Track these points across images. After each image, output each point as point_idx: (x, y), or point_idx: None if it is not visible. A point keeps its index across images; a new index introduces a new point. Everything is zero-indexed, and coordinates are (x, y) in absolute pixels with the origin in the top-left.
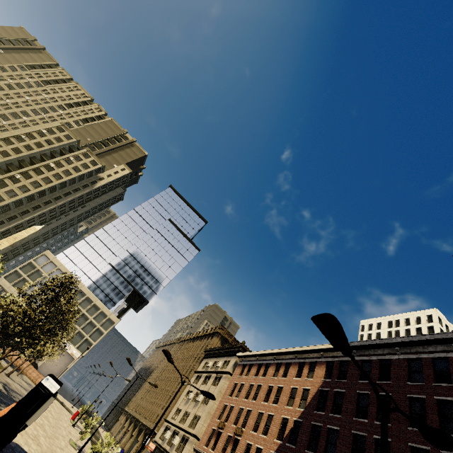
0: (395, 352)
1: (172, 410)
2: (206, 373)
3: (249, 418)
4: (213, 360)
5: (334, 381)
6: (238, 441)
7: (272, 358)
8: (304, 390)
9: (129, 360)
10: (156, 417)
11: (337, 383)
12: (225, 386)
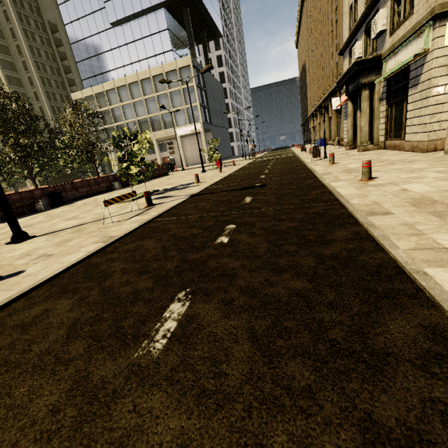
0: None
1: (343, 29)
2: None
3: None
4: None
5: None
6: None
7: None
8: None
9: None
10: (333, 75)
11: None
12: None
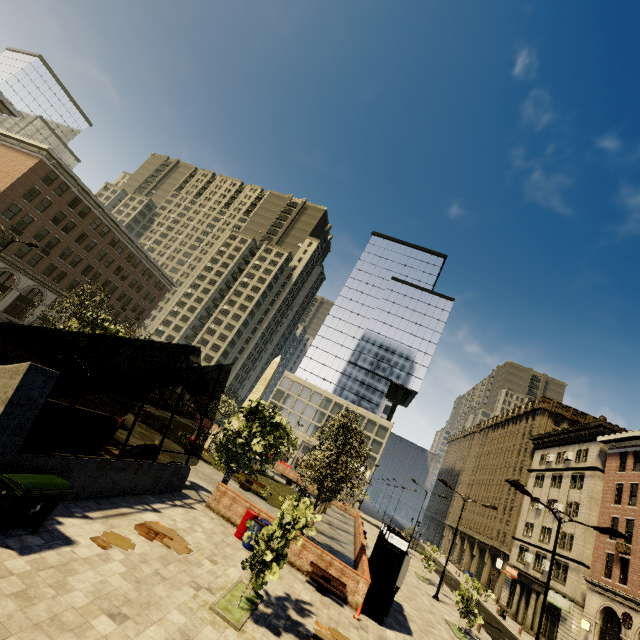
0: None
1: (518, 525)
2: (550, 471)
3: None
4: (553, 451)
5: None
6: None
7: None
8: None
9: (443, 482)
10: (497, 534)
11: None
12: (598, 489)
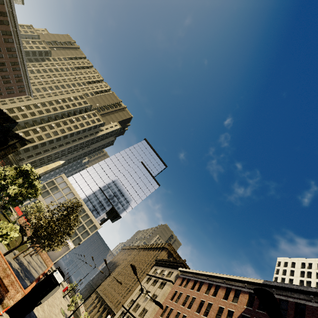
0: (310, 299)
1: (128, 300)
2: (155, 277)
3: None
4: (161, 268)
5: (254, 311)
6: None
7: (206, 278)
8: (229, 311)
9: (105, 261)
10: (116, 302)
11: (257, 313)
12: (168, 291)
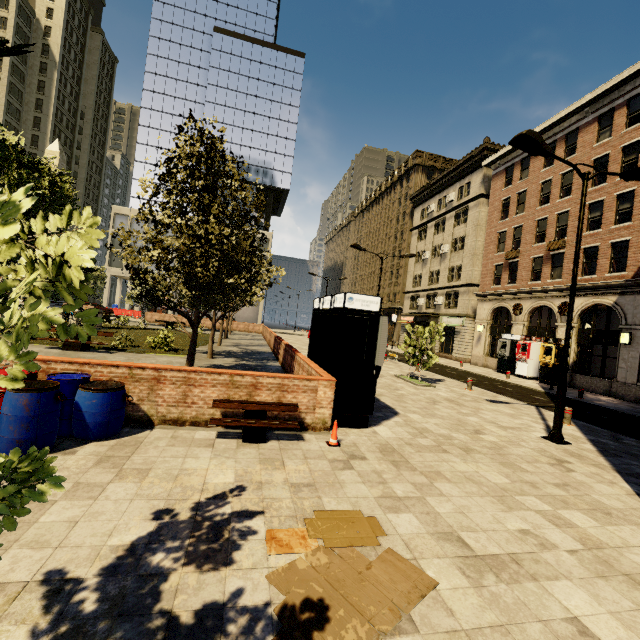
0: None
1: (407, 281)
2: (433, 221)
3: (569, 222)
4: (434, 201)
5: None
6: (560, 255)
7: (580, 117)
8: None
9: (357, 247)
10: (388, 297)
11: None
12: (482, 216)
